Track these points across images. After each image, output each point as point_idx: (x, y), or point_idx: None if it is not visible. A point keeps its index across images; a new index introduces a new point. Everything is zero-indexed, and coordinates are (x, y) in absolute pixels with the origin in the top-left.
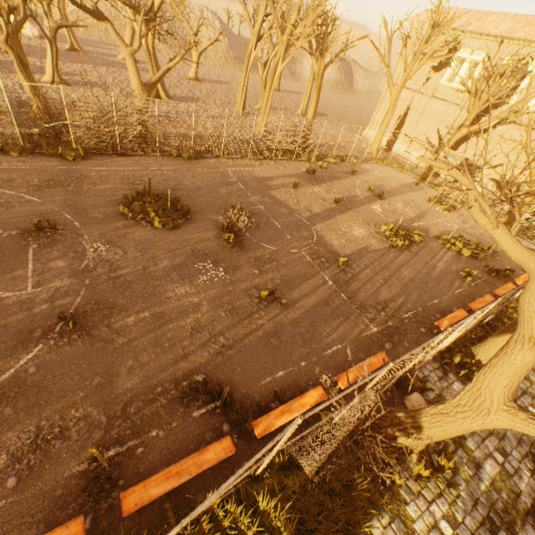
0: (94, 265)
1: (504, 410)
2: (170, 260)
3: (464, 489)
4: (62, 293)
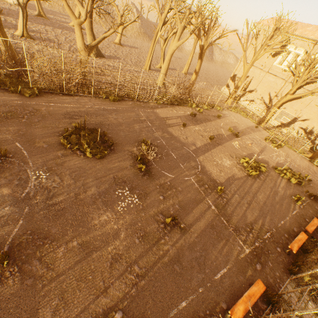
0: (34, 192)
1: None
2: (96, 187)
3: None
4: (1, 223)
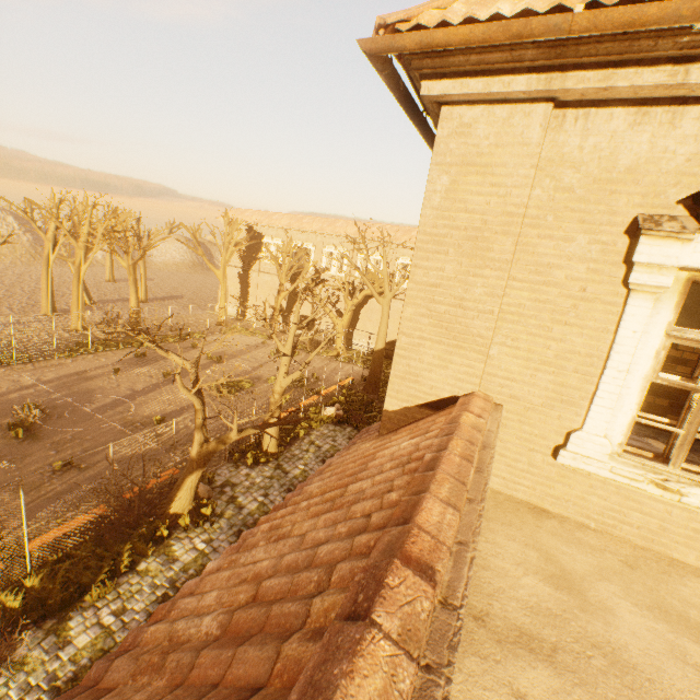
0: None
1: (200, 448)
2: None
3: (226, 523)
4: None
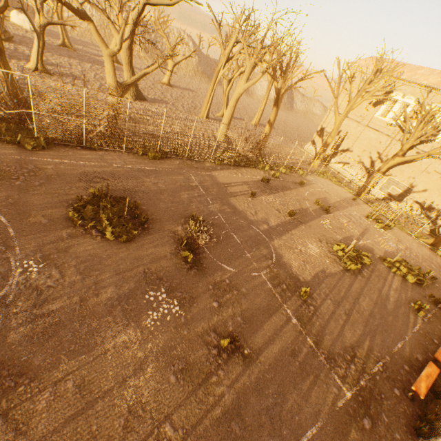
0: (14, 295)
1: None
2: (116, 287)
3: None
4: None
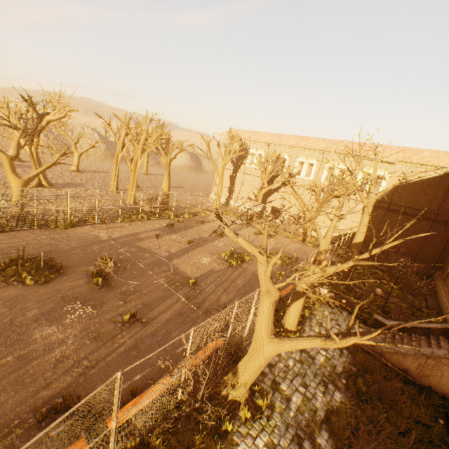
0: None
1: (269, 341)
2: (39, 308)
3: (279, 419)
4: None
